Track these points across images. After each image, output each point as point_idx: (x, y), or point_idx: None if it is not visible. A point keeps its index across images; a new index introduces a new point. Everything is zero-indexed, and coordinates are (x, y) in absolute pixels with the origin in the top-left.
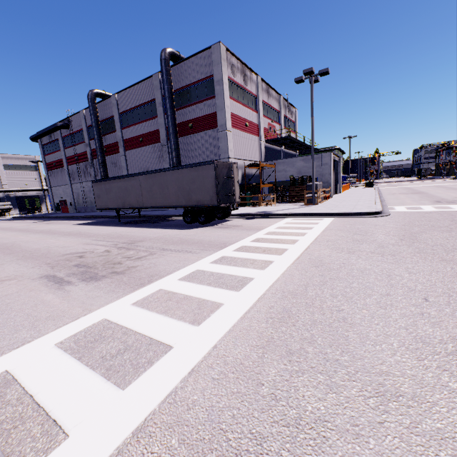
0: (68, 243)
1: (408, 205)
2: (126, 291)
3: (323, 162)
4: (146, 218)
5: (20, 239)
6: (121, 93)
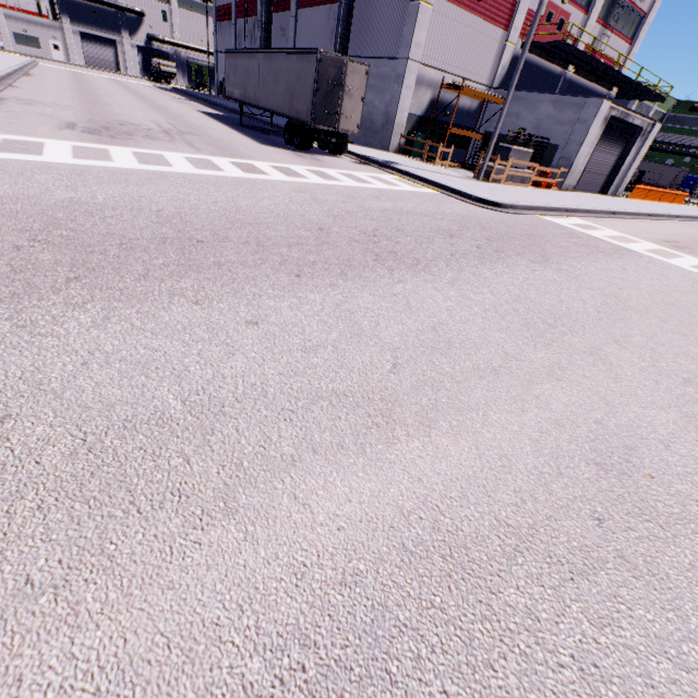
0: (144, 117)
1: (605, 226)
2: (88, 142)
3: (581, 116)
4: (276, 129)
5: (122, 103)
6: None
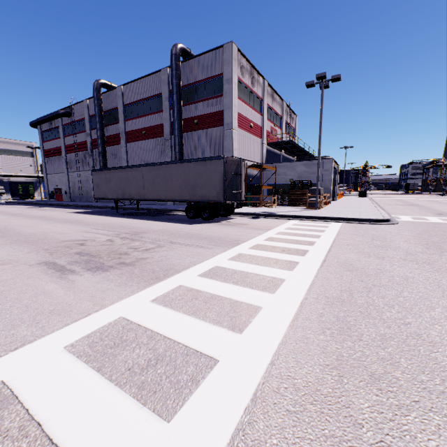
0: (65, 229)
1: (412, 215)
2: (141, 285)
3: (324, 168)
4: (144, 211)
5: (13, 223)
6: (127, 86)
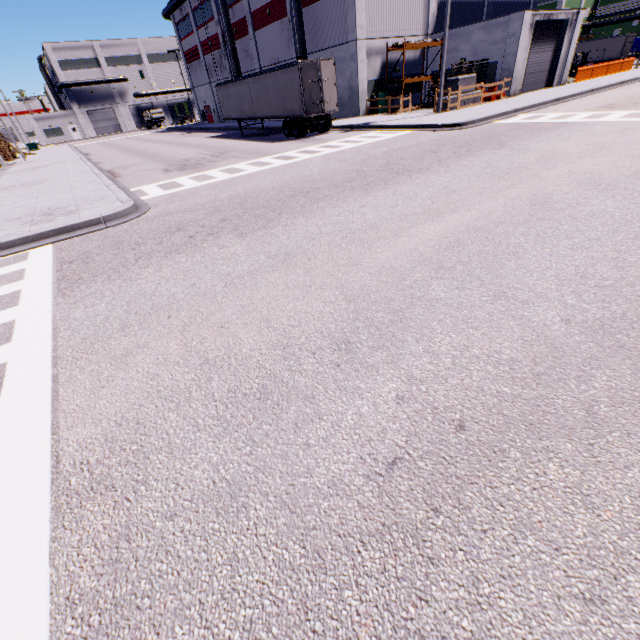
0: (188, 153)
1: (549, 112)
2: (190, 174)
3: (509, 32)
4: (268, 130)
5: (162, 150)
6: None
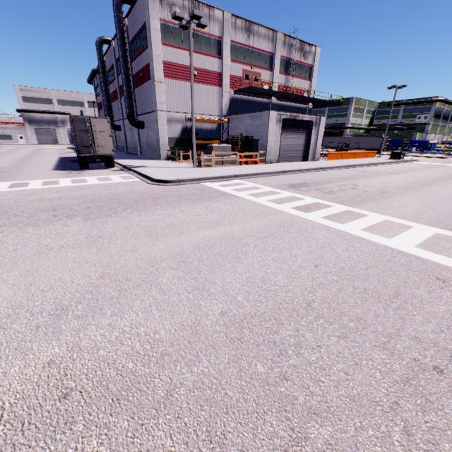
0: None
1: (255, 181)
2: None
3: (262, 121)
4: None
5: None
6: (115, 40)
